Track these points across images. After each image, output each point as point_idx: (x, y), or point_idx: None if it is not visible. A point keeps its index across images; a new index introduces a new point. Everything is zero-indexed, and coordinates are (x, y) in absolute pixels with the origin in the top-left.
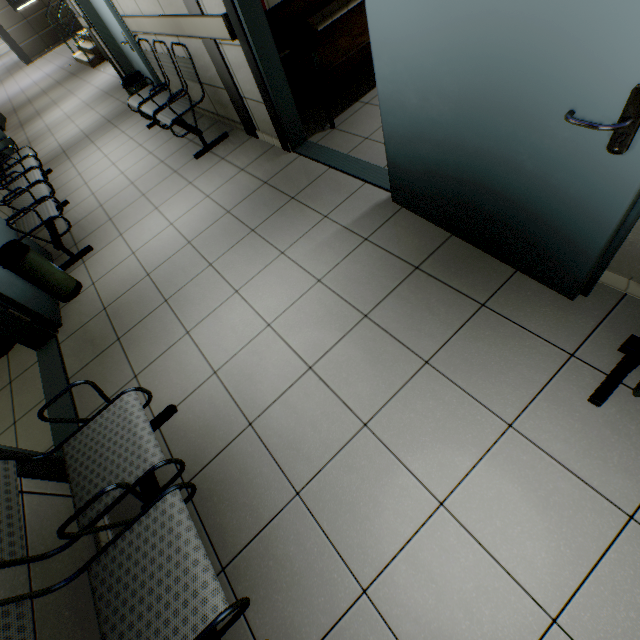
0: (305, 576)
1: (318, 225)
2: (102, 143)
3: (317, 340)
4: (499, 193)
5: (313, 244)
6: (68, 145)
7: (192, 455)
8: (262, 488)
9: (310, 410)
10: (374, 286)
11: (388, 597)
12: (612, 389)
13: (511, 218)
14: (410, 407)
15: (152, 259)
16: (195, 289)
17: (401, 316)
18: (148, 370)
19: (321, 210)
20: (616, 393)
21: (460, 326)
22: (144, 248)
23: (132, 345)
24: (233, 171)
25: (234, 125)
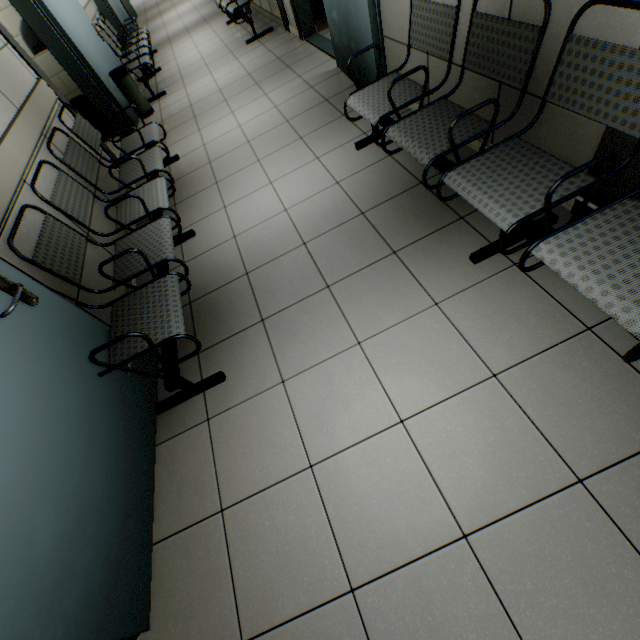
0: (205, 205)
1: (292, 81)
2: (195, 34)
3: (258, 132)
4: (353, 38)
5: (284, 90)
6: (173, 36)
7: (179, 174)
8: (203, 182)
9: (239, 157)
10: (300, 109)
11: (232, 208)
12: (365, 141)
13: (359, 56)
14: (282, 154)
15: (196, 99)
16: (212, 112)
17: (303, 121)
18: (173, 146)
19: (299, 73)
20: (369, 146)
21: (327, 124)
22: (194, 93)
23: (170, 136)
24: (264, 52)
25: (279, 22)
